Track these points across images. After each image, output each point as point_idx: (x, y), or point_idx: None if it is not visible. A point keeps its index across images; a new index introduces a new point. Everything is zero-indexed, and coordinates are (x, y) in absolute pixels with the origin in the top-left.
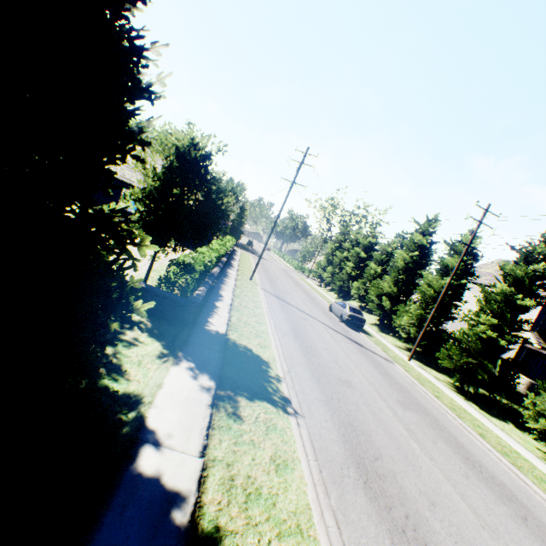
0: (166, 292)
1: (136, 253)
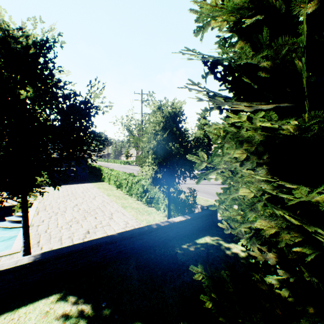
0: (199, 212)
1: (90, 204)
